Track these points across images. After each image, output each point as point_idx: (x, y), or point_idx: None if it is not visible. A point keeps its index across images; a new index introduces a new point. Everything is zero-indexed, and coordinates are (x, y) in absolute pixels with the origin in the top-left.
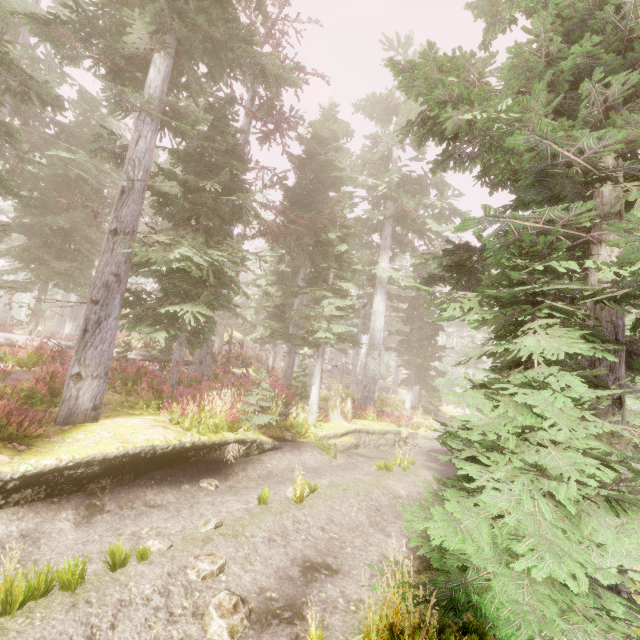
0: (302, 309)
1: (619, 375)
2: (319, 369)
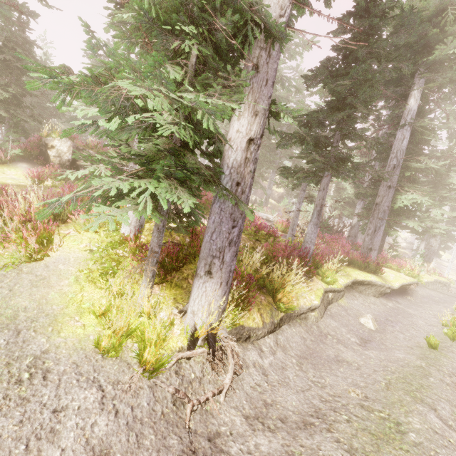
0: None
1: None
2: (423, 247)
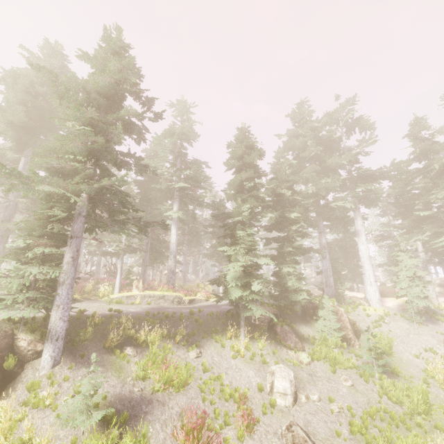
0: (148, 242)
1: (73, 228)
2: (119, 266)
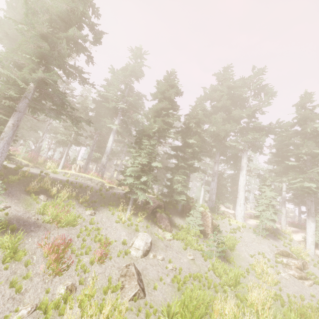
0: (95, 144)
1: (18, 105)
2: (66, 152)
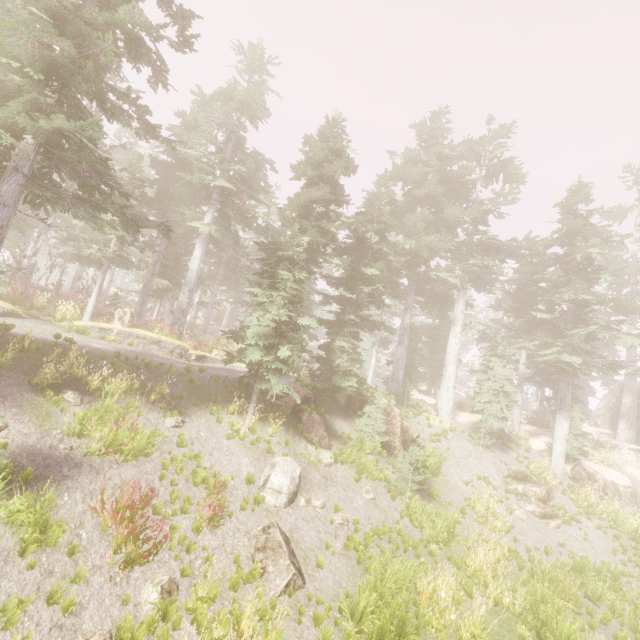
0: (159, 261)
1: (0, 190)
2: (98, 282)
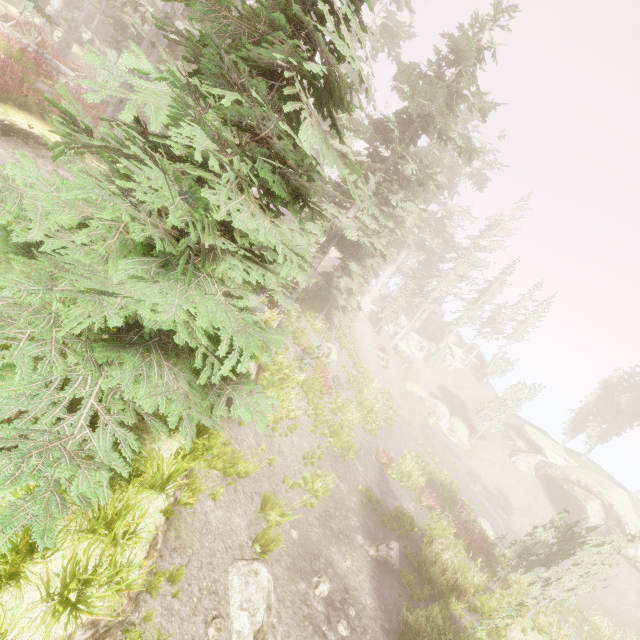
0: None
1: (329, 246)
2: None
